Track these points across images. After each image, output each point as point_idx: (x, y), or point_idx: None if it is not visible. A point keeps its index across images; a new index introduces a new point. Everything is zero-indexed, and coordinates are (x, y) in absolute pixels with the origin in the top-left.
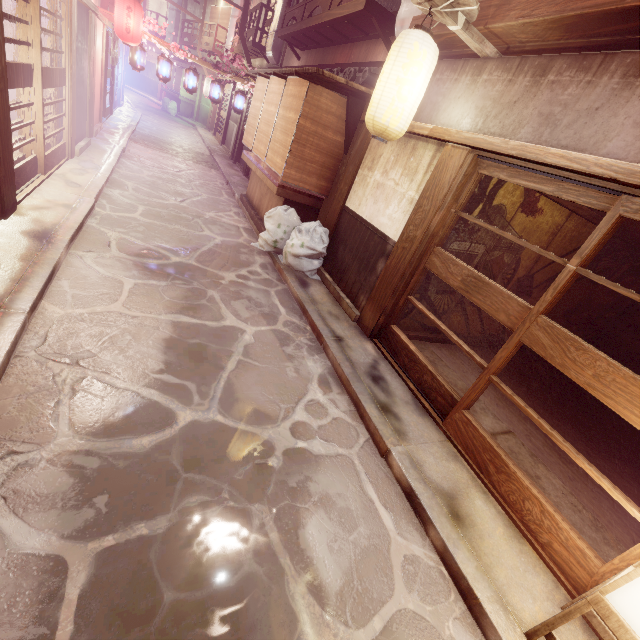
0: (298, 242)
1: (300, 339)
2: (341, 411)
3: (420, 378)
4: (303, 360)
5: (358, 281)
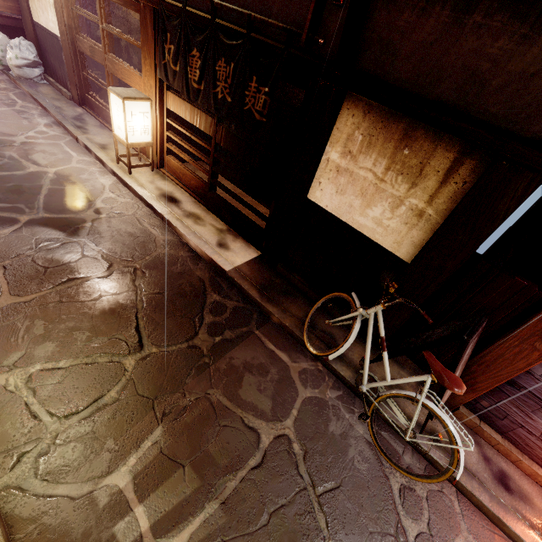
0: (13, 55)
1: (33, 112)
2: (57, 133)
3: (103, 115)
4: (34, 119)
5: (63, 74)
